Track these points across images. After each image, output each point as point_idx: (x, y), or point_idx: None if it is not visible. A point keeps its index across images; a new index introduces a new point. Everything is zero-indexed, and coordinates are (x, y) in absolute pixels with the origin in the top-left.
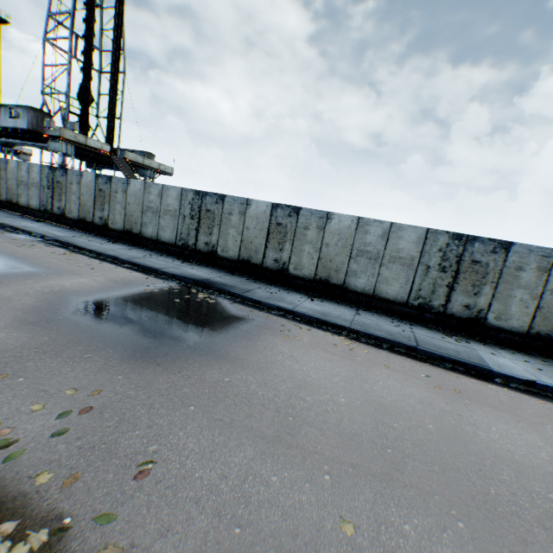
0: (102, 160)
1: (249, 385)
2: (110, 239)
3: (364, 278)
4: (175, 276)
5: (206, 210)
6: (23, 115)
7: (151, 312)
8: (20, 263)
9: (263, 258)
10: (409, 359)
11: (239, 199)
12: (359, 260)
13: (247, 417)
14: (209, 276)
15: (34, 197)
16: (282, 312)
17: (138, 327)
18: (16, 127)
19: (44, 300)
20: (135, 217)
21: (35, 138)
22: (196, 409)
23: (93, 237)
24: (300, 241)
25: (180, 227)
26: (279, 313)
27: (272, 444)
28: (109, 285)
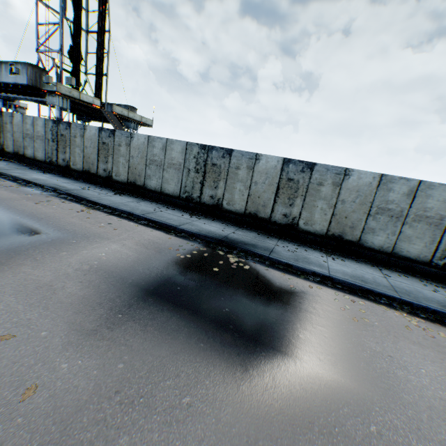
0: (92, 113)
1: (407, 439)
2: (114, 190)
3: (382, 236)
4: (195, 234)
5: (212, 164)
6: (22, 71)
7: (204, 292)
8: (44, 227)
9: (272, 213)
10: None
11: (248, 153)
12: (378, 218)
13: None
14: (225, 233)
15: (40, 149)
16: (318, 277)
17: (207, 322)
18: (17, 83)
19: (88, 284)
20: (138, 169)
21: (34, 93)
22: None
23: (99, 188)
24: (312, 197)
25: (184, 180)
26: (316, 279)
27: None
28: (141, 252)
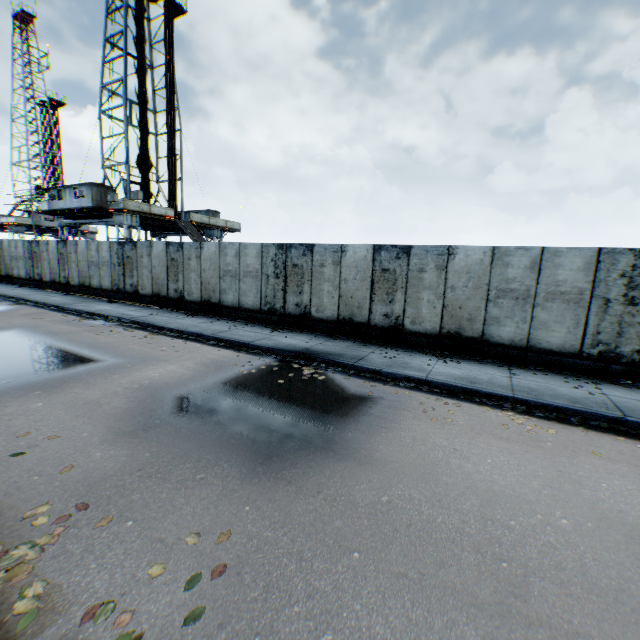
0: (167, 226)
1: (418, 506)
2: (187, 313)
3: (510, 326)
4: (270, 349)
5: (293, 265)
6: (87, 193)
7: (256, 402)
8: (102, 355)
9: (370, 314)
10: (619, 437)
11: (331, 246)
12: (501, 302)
13: (440, 567)
14: (308, 345)
15: (106, 277)
16: (412, 383)
17: (247, 425)
18: (82, 206)
19: (134, 399)
20: (212, 284)
21: (100, 215)
22: (363, 557)
23: (170, 312)
24: (415, 288)
25: (264, 289)
26: (409, 384)
27: (499, 619)
28: (200, 371)
